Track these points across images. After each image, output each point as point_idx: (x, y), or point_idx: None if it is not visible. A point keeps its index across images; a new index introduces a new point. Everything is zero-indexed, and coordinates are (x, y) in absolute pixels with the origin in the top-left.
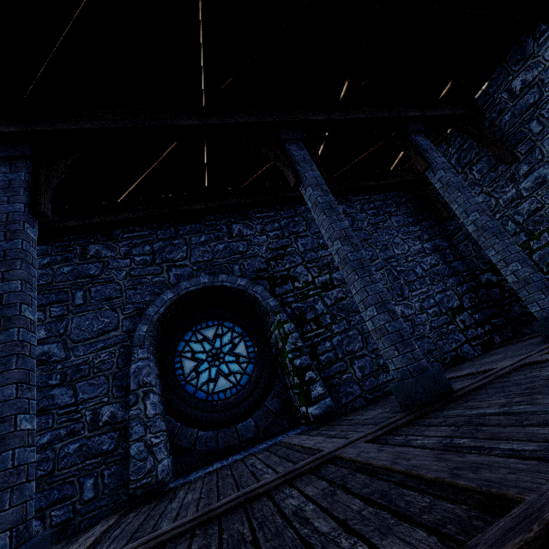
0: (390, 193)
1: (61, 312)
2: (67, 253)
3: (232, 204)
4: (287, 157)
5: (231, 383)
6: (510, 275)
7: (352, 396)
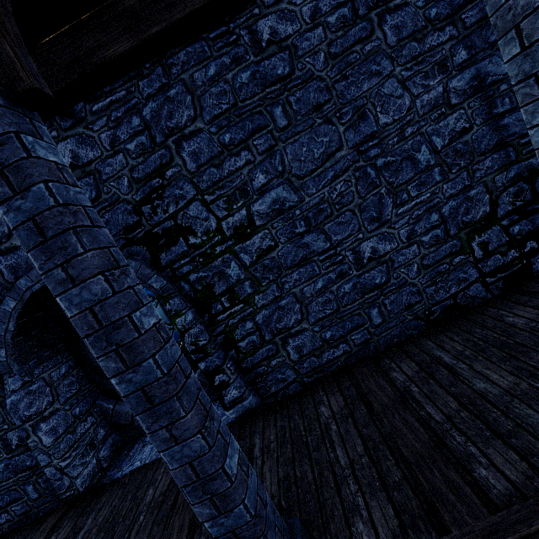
0: None
1: None
2: None
3: None
4: None
5: None
6: None
7: (284, 383)
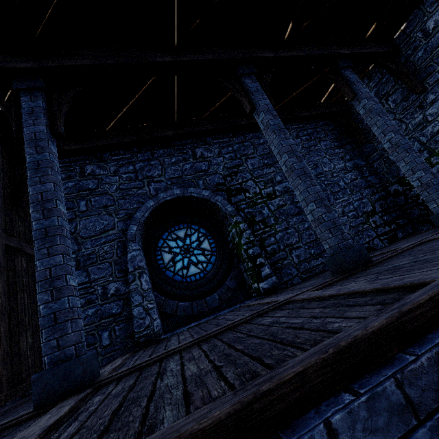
0: (320, 122)
1: (70, 217)
2: (69, 172)
3: (196, 131)
4: (243, 89)
5: (199, 270)
6: (416, 181)
7: (291, 276)
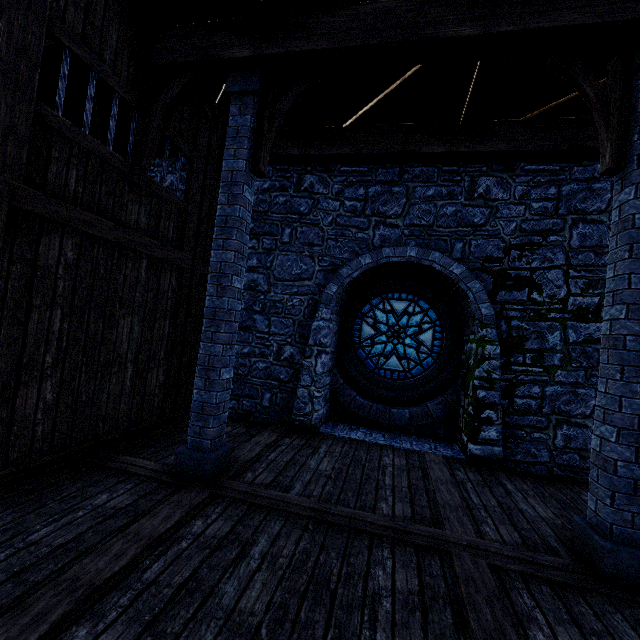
0: None
1: (270, 246)
2: (284, 180)
3: (490, 151)
4: (625, 107)
5: (401, 367)
6: None
7: (532, 459)
